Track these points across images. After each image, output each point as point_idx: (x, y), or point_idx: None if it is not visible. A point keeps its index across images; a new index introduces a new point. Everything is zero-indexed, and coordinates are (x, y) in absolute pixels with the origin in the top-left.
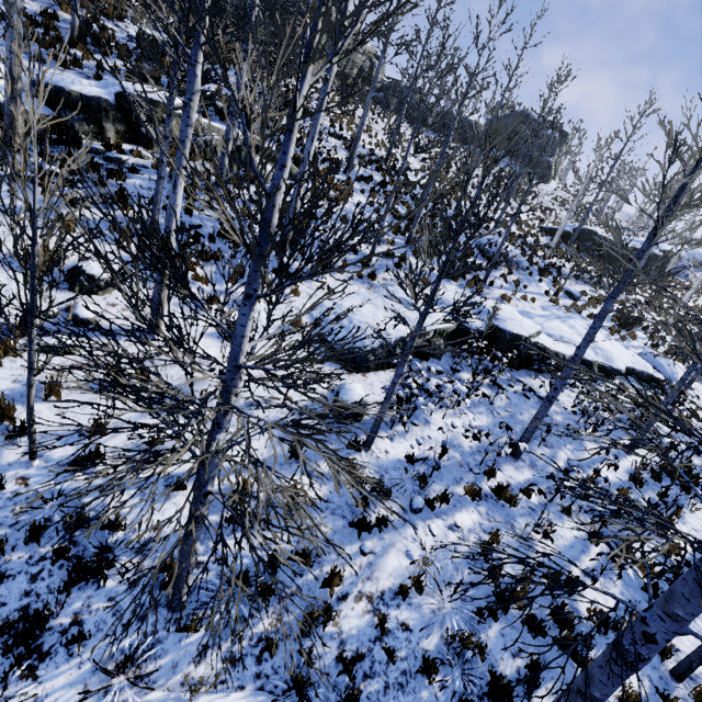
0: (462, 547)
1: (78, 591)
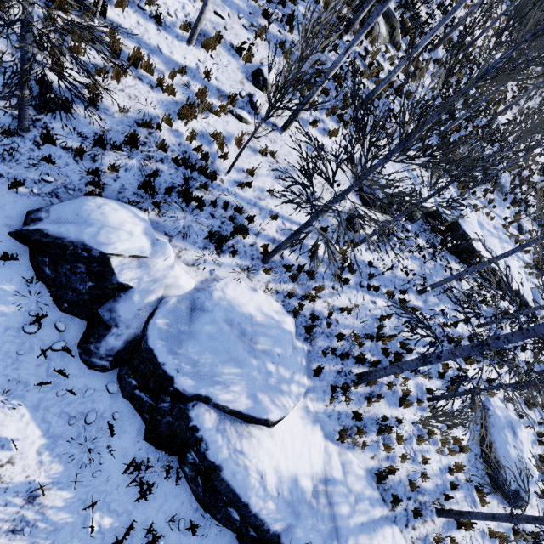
0: (372, 311)
1: (235, 237)
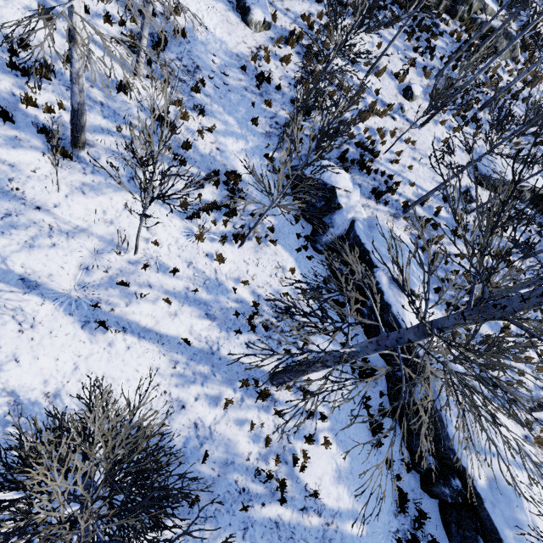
0: None
1: (386, 194)
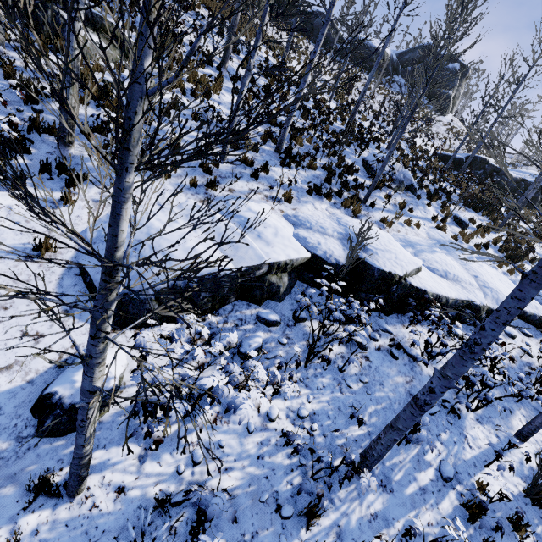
0: None
1: None
